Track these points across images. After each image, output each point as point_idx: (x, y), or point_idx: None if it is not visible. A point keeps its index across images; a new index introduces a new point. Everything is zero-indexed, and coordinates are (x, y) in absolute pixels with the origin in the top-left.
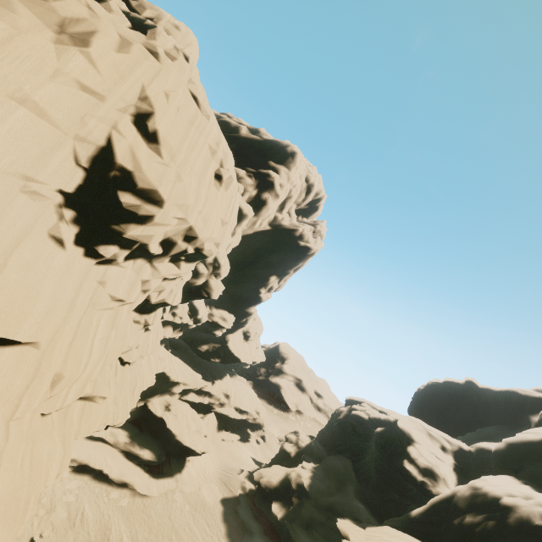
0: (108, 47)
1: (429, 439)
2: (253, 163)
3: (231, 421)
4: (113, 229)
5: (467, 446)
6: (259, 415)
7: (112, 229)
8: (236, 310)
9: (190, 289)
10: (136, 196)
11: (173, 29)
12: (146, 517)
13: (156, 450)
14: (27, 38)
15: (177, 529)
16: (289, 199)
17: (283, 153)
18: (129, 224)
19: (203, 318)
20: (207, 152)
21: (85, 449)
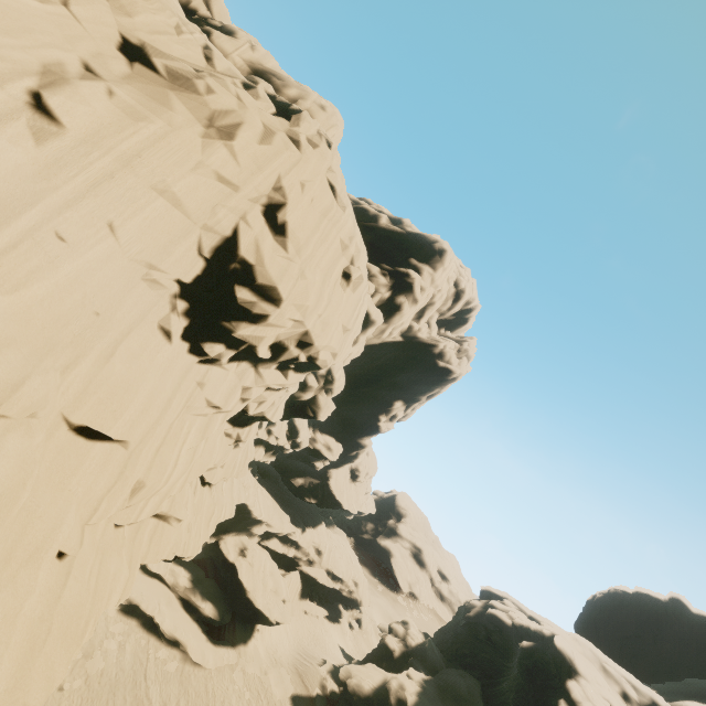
0: (252, 140)
1: (603, 676)
2: (390, 258)
3: (319, 588)
4: (223, 326)
5: (665, 702)
6: (357, 587)
7: (222, 325)
8: (346, 438)
9: (294, 403)
10: (254, 291)
11: (318, 109)
12: (195, 694)
13: (220, 606)
14: (179, 134)
15: None
16: (430, 306)
17: (429, 250)
18: (241, 322)
19: (304, 442)
20: (337, 247)
21: (139, 584)
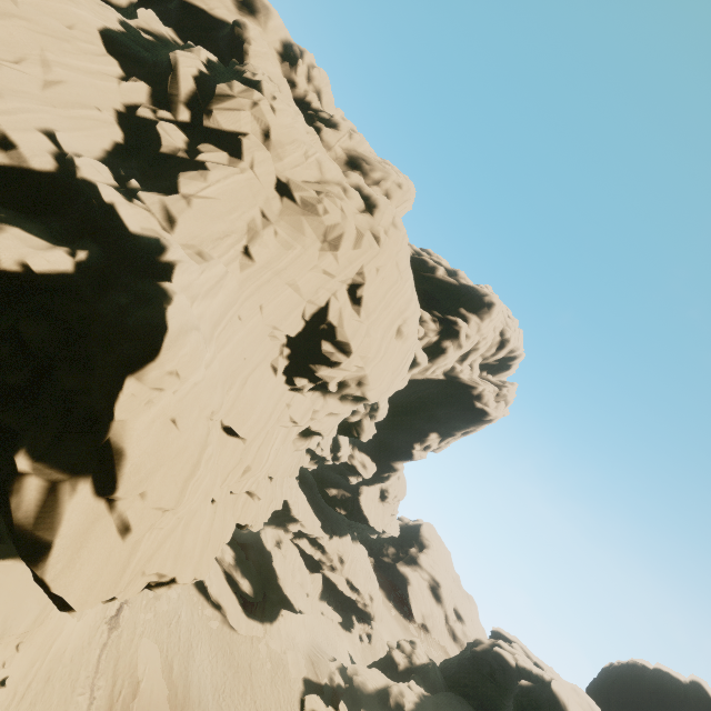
0: (349, 247)
1: None
2: (442, 306)
3: (338, 594)
4: (309, 367)
5: None
6: (372, 602)
7: (309, 367)
8: (380, 460)
9: (343, 423)
10: (333, 345)
11: (396, 188)
12: (230, 651)
13: (255, 586)
14: (308, 252)
15: (254, 682)
16: (474, 351)
17: (478, 302)
18: (322, 366)
19: (343, 456)
20: (396, 311)
21: None
